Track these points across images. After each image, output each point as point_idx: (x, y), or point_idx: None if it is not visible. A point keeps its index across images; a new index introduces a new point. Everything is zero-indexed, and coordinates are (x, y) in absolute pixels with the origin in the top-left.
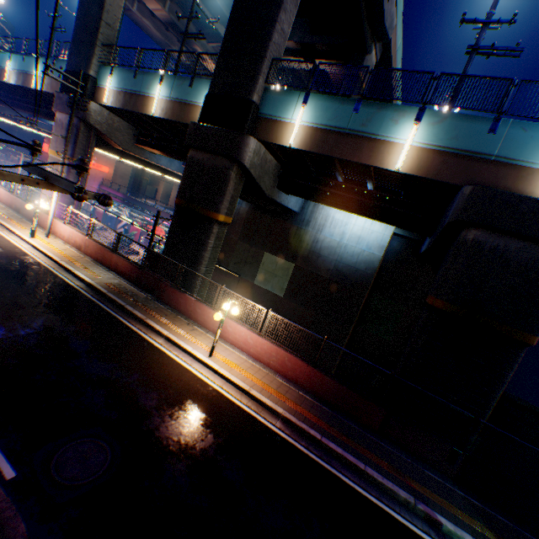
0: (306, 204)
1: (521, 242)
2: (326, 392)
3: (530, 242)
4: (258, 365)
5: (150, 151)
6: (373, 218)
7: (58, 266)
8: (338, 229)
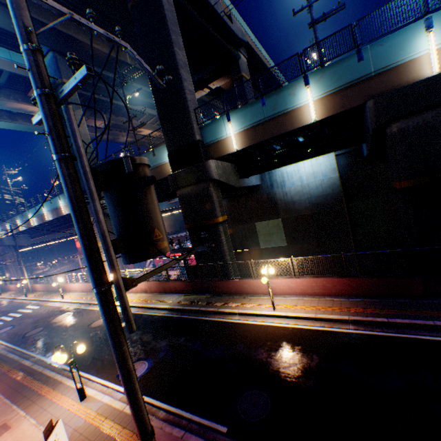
0: (262, 175)
1: (432, 111)
2: (368, 289)
3: (438, 107)
4: (307, 298)
5: None
6: (316, 156)
7: (144, 309)
8: (295, 177)
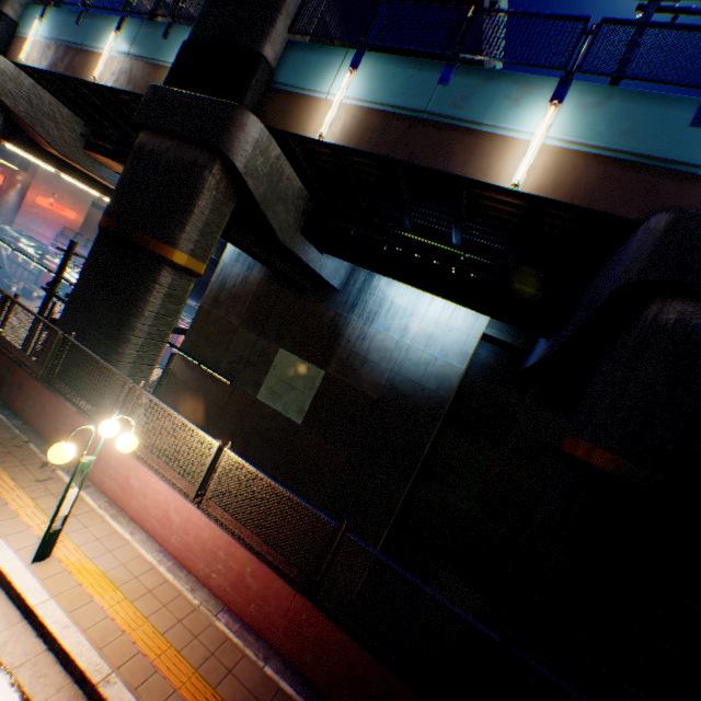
0: (353, 278)
1: None
2: (333, 673)
3: None
4: (179, 580)
5: (111, 168)
6: (457, 298)
7: None
8: (399, 321)
